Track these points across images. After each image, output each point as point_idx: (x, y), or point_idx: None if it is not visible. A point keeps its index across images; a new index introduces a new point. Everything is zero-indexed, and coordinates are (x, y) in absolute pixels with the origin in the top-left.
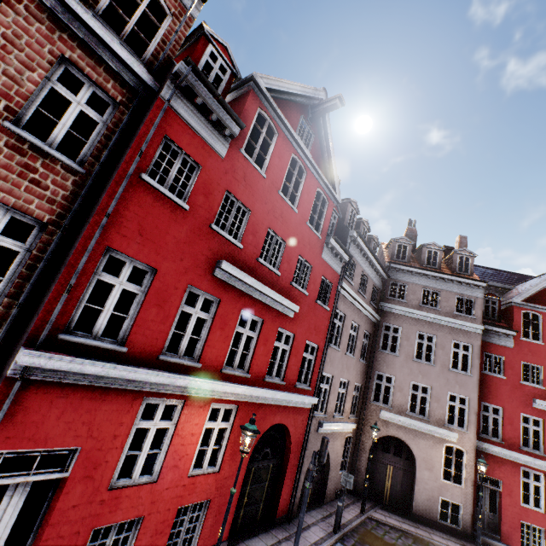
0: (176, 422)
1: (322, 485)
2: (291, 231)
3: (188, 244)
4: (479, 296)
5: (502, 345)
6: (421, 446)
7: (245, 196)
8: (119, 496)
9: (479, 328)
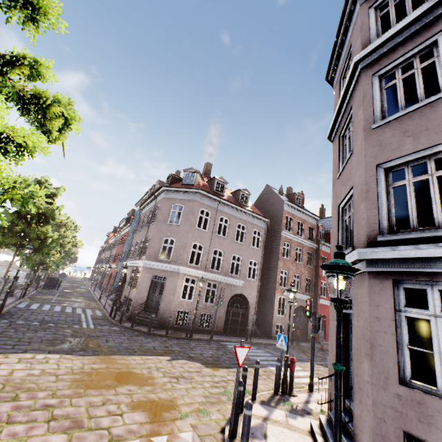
0: None
1: None
2: None
3: None
4: None
5: None
6: None
7: None
8: None
9: None
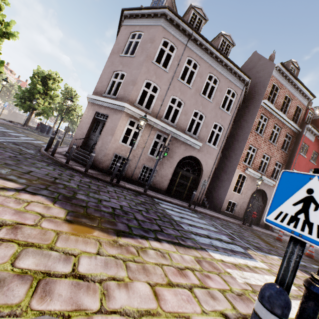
0: None
1: None
2: None
3: (304, 166)
4: None
5: None
6: None
7: (317, 150)
8: None
9: None
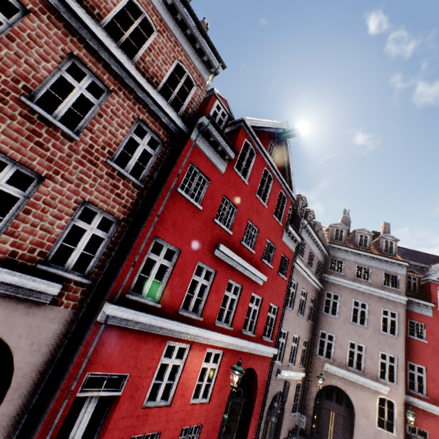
0: (184, 361)
1: (278, 424)
2: (262, 221)
3: (199, 232)
4: (402, 273)
5: (422, 314)
6: (358, 396)
7: (234, 198)
8: (147, 413)
9: (403, 299)
